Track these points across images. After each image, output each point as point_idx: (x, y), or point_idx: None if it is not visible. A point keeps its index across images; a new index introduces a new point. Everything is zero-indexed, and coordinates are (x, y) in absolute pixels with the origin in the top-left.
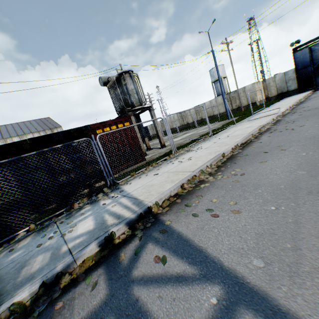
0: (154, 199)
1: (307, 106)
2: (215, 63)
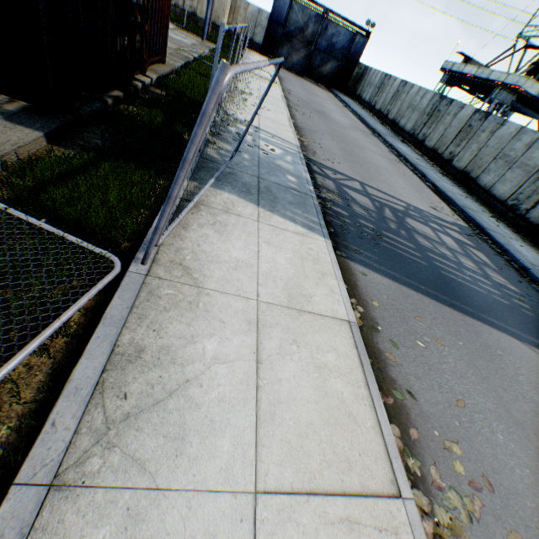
0: (296, 143)
1: (294, 93)
2: None
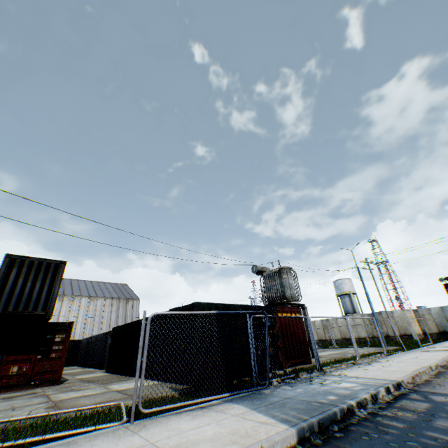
0: (397, 378)
1: None
2: (361, 278)
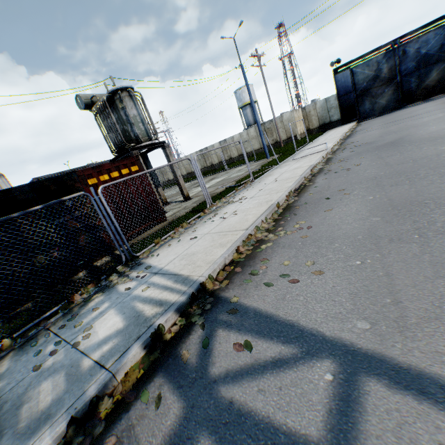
0: (205, 271)
1: (357, 141)
2: (246, 82)
